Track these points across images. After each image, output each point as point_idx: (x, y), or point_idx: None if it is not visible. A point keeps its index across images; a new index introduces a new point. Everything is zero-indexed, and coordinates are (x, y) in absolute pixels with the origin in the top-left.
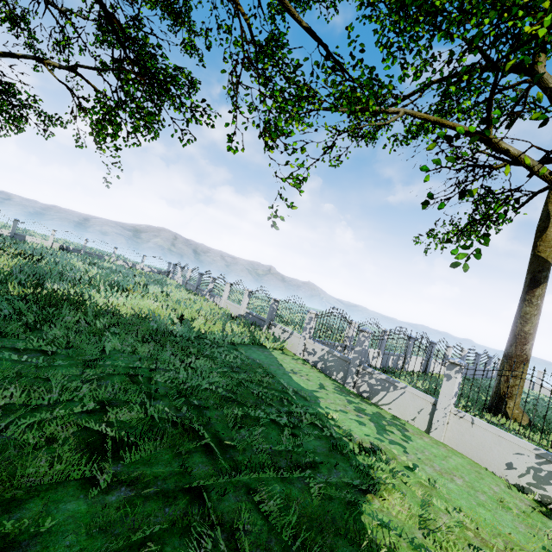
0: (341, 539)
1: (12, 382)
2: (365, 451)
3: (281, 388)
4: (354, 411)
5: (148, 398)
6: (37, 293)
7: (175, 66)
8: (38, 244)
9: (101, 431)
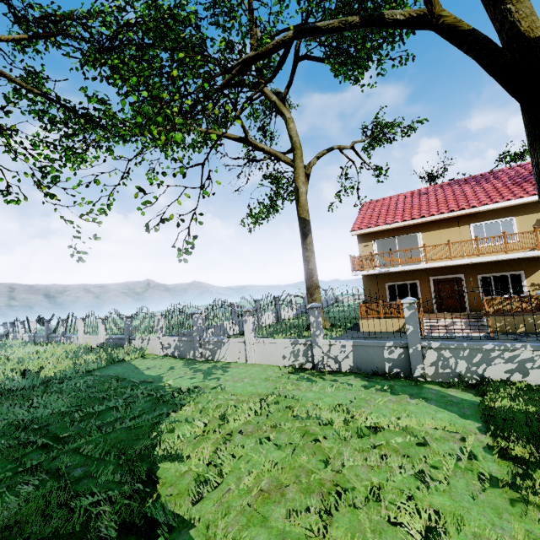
0: (140, 440)
1: None
2: (183, 392)
3: (128, 384)
4: (192, 373)
5: None
6: None
7: None
8: None
9: None
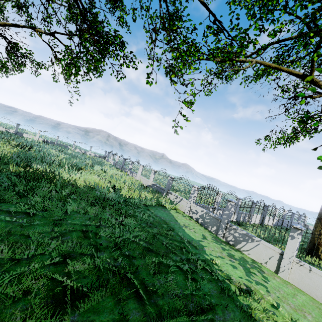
0: None
1: (3, 240)
2: (243, 293)
3: (180, 239)
4: (228, 257)
5: (95, 250)
6: (26, 171)
7: (114, 30)
8: (30, 138)
9: (63, 281)
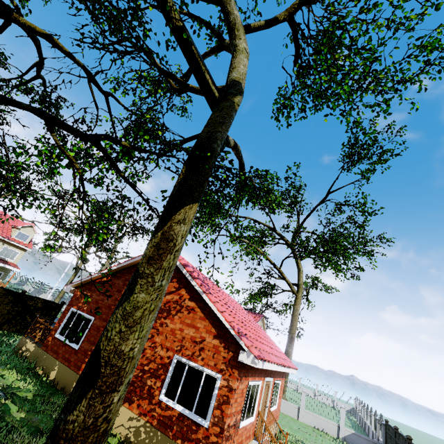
0: None
1: None
2: None
3: (15, 289)
4: None
5: None
6: None
7: None
8: None
9: None
